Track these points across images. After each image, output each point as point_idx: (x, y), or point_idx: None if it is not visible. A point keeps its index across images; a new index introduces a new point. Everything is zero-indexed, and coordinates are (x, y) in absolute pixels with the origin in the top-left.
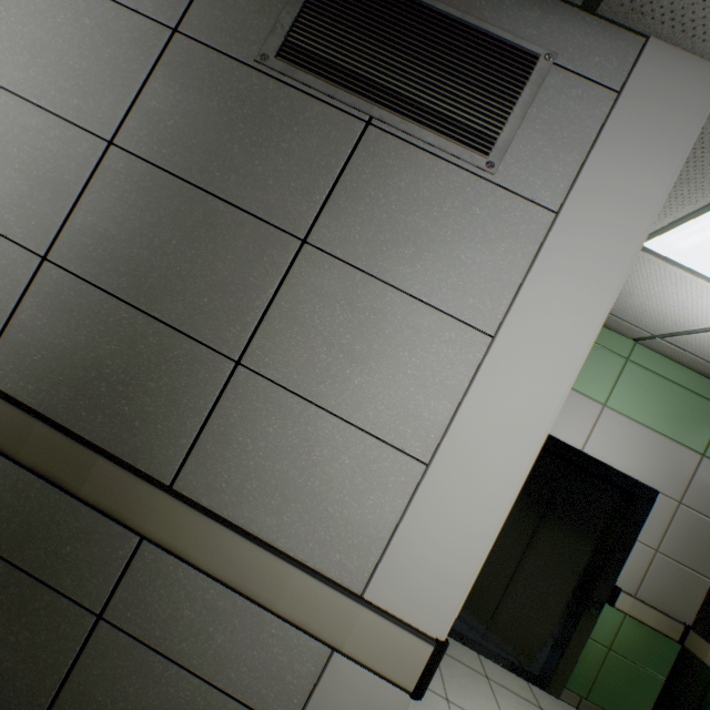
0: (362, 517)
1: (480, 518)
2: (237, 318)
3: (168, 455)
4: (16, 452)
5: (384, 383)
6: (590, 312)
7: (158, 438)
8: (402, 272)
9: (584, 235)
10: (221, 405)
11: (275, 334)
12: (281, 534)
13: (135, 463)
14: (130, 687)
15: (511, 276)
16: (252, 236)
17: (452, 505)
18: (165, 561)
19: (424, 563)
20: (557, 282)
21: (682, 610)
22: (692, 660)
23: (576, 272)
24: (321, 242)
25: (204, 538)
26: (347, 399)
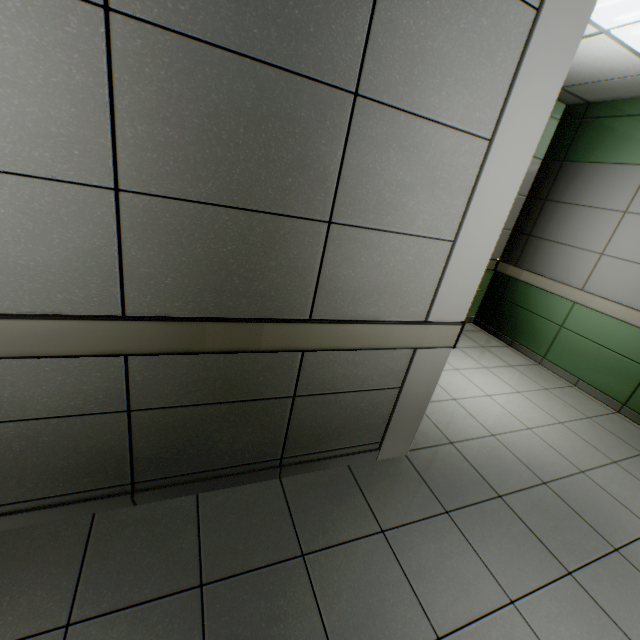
0: (421, 285)
1: (481, 259)
2: (320, 188)
3: (301, 303)
4: (202, 348)
5: (427, 200)
6: (547, 102)
7: (291, 296)
8: (432, 103)
9: (553, 32)
10: (326, 257)
11: (351, 190)
12: (380, 313)
13: (282, 317)
14: (322, 413)
15: (503, 84)
16: (310, 102)
17: (467, 258)
18: (321, 356)
19: (455, 293)
20: (532, 82)
21: (496, 254)
22: (500, 276)
23: (544, 69)
24: (369, 91)
25: (345, 335)
26: (406, 220)
